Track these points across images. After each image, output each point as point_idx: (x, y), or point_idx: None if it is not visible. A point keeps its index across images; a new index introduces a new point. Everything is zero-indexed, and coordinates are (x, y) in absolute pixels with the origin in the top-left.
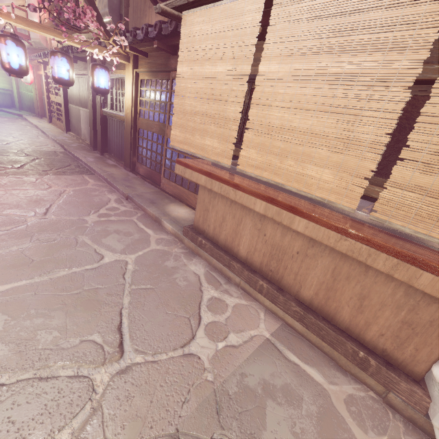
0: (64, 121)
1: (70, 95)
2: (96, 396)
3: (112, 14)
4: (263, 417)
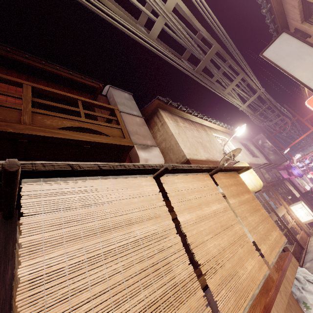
0: None
1: None
2: None
3: None
4: None
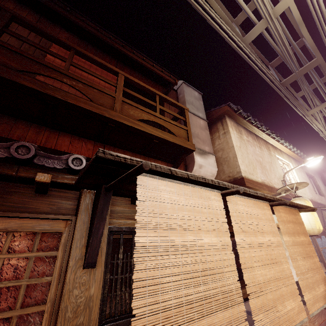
0: None
1: None
2: None
3: None
4: None
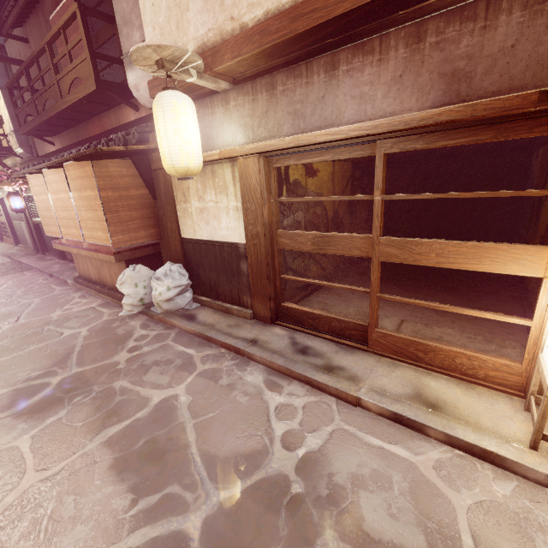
0: (11, 237)
1: (11, 213)
2: (2, 329)
3: (23, 147)
4: (68, 321)
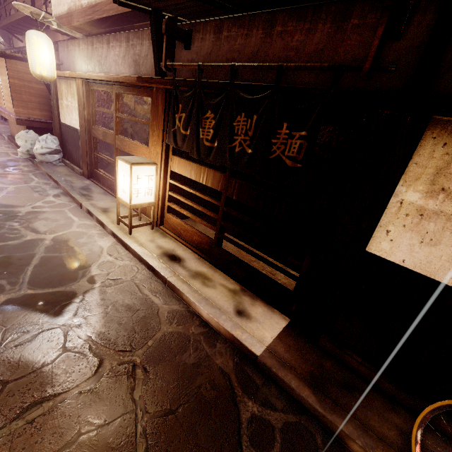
0: None
1: None
2: None
3: (4, 37)
4: None
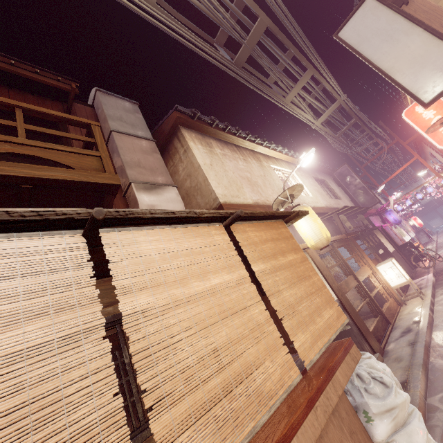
0: None
1: None
2: None
3: None
4: None
